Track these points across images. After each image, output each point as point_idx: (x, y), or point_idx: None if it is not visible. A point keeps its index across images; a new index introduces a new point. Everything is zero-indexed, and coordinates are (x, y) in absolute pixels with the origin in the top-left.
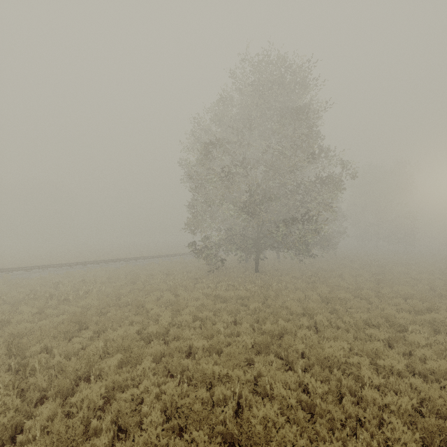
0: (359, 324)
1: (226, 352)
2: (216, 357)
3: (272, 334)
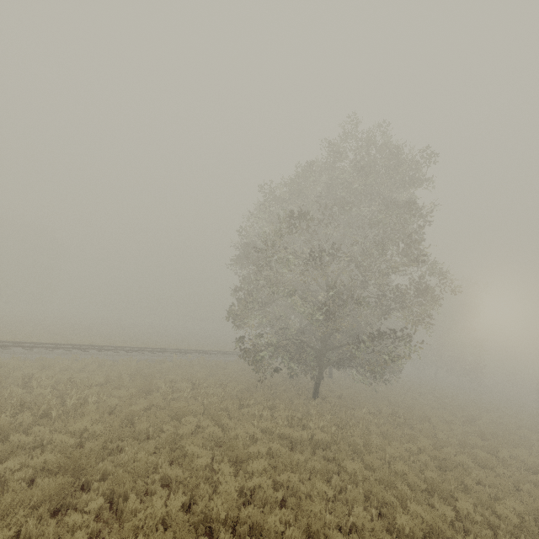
0: (531, 527)
1: None
2: None
3: (412, 535)
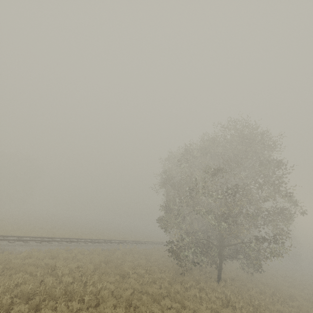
0: None
1: None
2: None
3: None
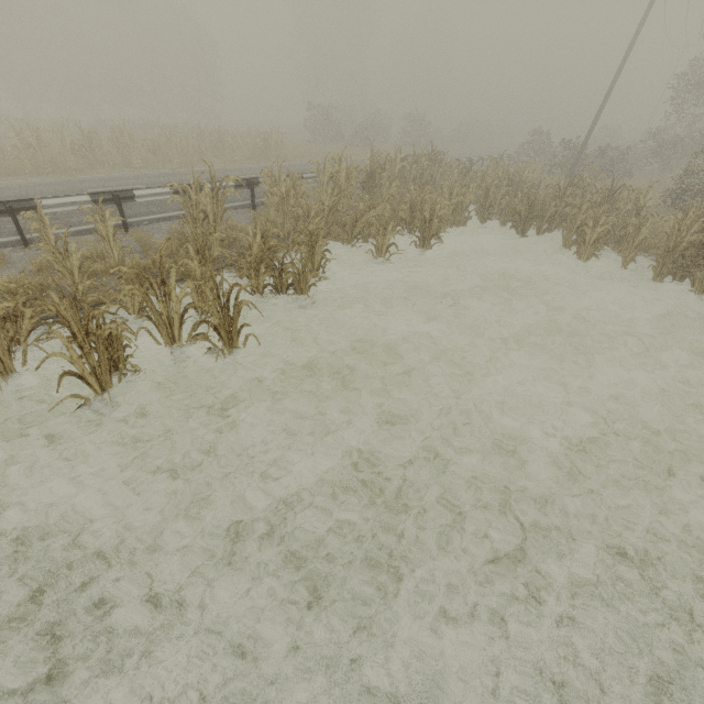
0: None
1: None
2: None
3: None
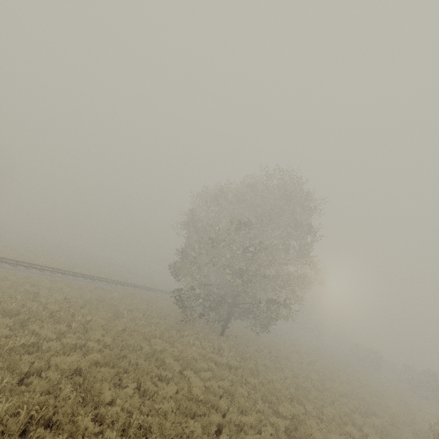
0: (338, 419)
1: (267, 432)
2: (266, 437)
3: (285, 417)
